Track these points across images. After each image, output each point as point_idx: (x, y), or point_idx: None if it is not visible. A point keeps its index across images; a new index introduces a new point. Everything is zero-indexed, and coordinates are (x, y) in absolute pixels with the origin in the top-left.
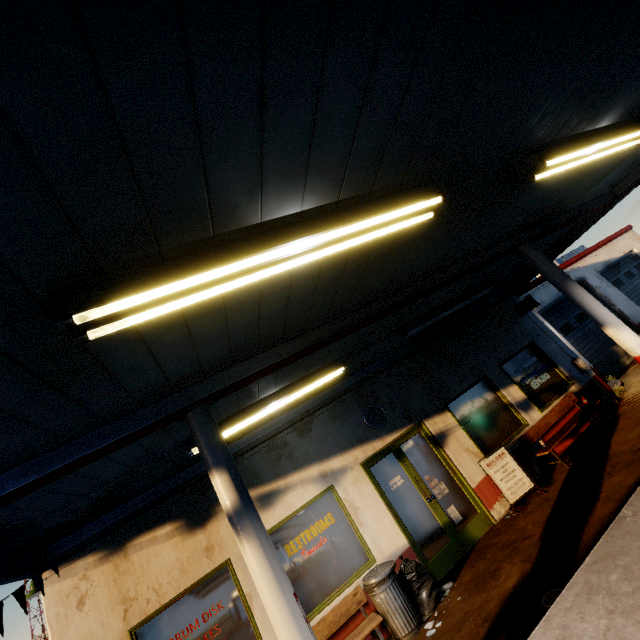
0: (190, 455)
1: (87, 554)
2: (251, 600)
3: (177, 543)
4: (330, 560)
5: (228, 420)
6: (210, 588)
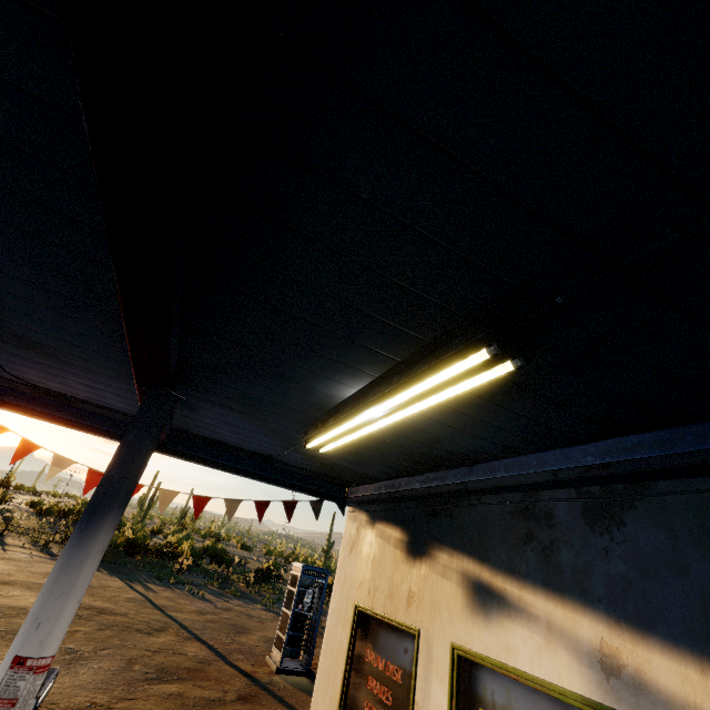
0: (317, 451)
1: (363, 511)
2: None
3: (397, 557)
4: None
5: (326, 420)
6: (400, 642)
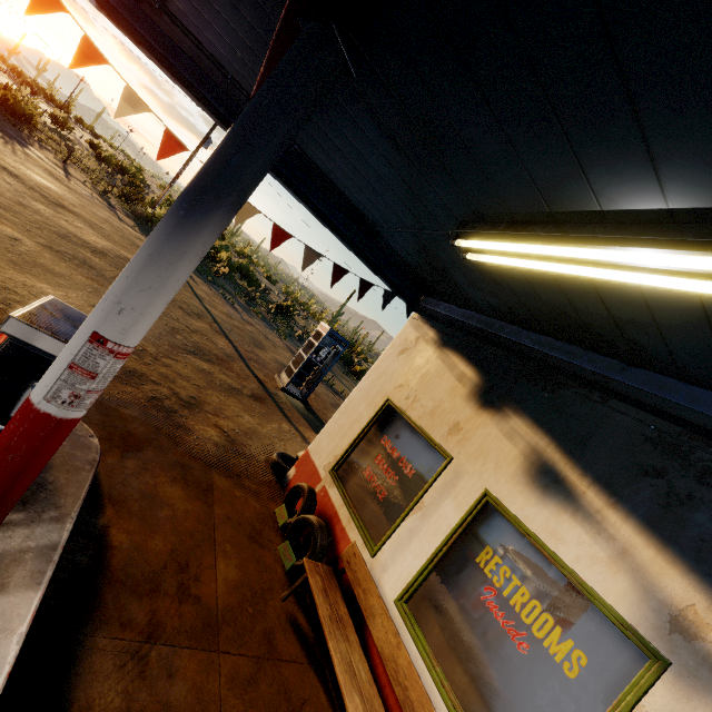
0: (462, 254)
1: (432, 326)
2: (417, 510)
3: (455, 389)
4: (490, 664)
5: (524, 224)
6: (424, 452)
